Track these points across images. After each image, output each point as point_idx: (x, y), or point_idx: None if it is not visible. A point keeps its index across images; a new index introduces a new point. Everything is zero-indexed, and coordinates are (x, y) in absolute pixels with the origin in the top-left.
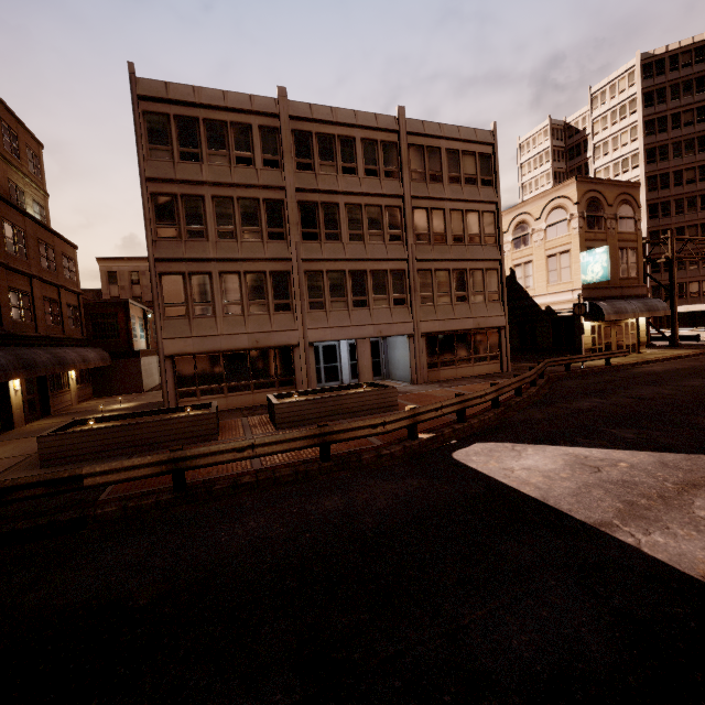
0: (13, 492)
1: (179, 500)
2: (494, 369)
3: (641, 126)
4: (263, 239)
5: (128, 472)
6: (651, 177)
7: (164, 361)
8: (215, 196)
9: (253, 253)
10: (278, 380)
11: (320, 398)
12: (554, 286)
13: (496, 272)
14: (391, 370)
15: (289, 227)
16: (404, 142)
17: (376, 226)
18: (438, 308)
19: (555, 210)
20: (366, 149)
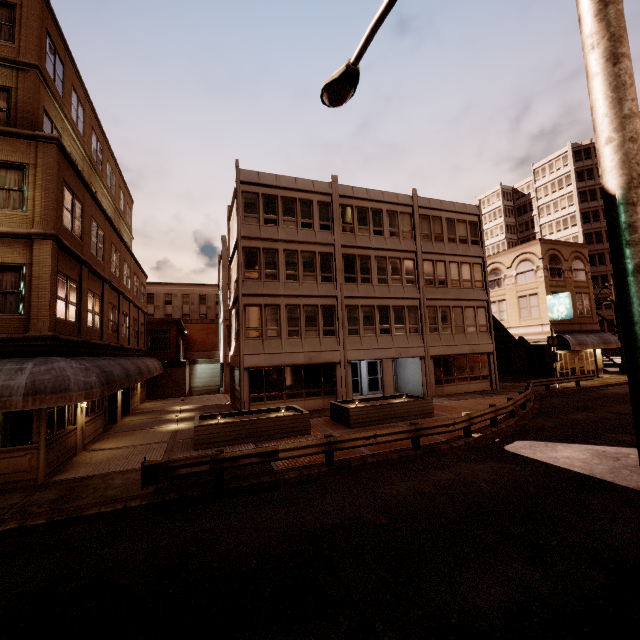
0: (240, 460)
1: (331, 472)
2: (485, 387)
3: (576, 195)
4: (317, 281)
5: (303, 449)
6: (587, 234)
7: (243, 372)
8: (285, 250)
9: (310, 291)
10: (323, 390)
11: (380, 405)
12: (526, 321)
13: (484, 309)
14: (400, 385)
15: (336, 273)
16: (417, 213)
17: (396, 273)
18: (442, 337)
19: (523, 262)
20: (389, 217)
